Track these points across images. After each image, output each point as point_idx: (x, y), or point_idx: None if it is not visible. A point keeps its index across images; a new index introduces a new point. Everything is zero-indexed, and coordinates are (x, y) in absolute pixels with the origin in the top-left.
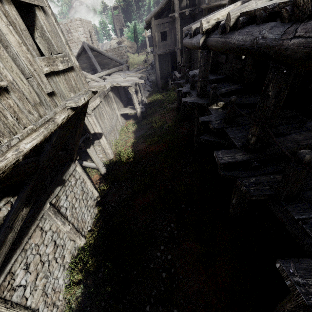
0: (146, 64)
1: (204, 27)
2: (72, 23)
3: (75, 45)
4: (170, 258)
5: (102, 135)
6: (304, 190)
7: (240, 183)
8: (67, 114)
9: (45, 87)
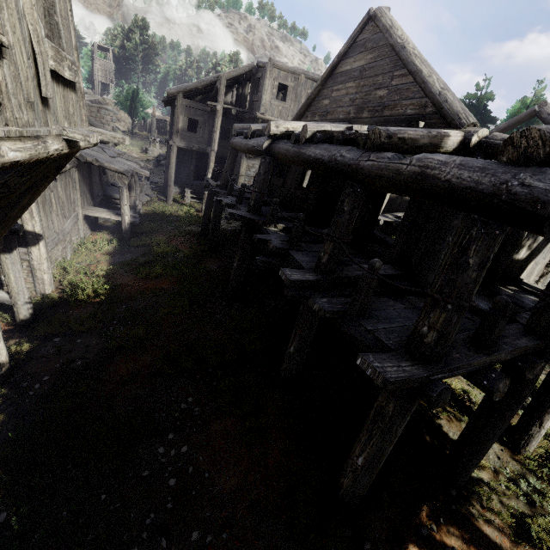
0: (146, 154)
1: (273, 130)
2: None
3: None
4: (187, 450)
5: (41, 240)
6: (371, 310)
7: (312, 302)
8: (61, 147)
9: (45, 86)
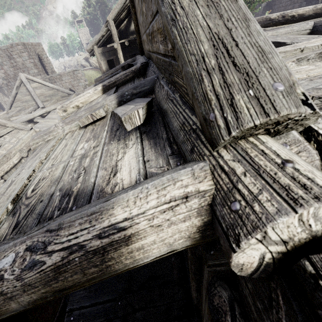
0: None
1: (63, 116)
2: (14, 48)
3: (21, 71)
4: None
5: None
6: None
7: None
8: None
9: None
